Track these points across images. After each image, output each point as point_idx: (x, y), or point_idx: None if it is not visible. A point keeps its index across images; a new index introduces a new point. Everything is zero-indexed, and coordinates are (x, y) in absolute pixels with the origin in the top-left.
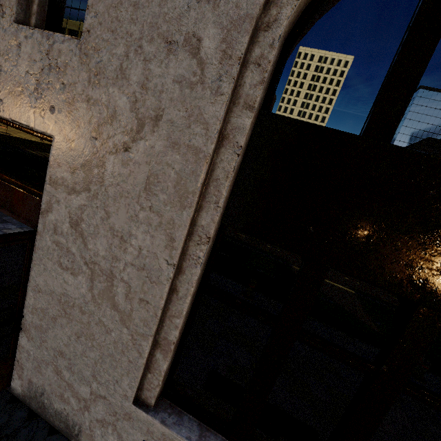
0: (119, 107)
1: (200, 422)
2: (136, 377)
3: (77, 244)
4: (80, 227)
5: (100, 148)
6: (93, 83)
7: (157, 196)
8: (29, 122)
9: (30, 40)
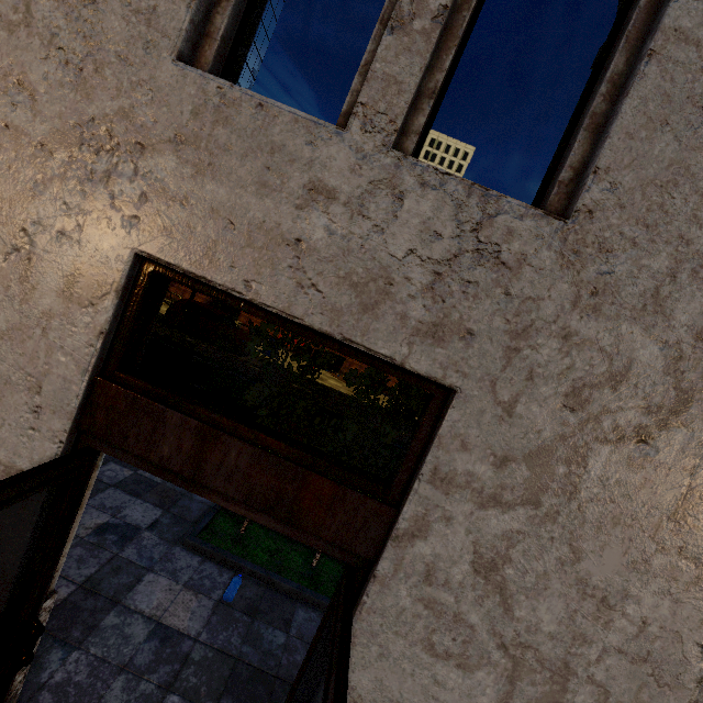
0: (639, 361)
1: None
2: None
3: (485, 607)
4: (501, 573)
5: (579, 428)
6: (584, 308)
7: (699, 529)
8: (398, 351)
9: (434, 192)
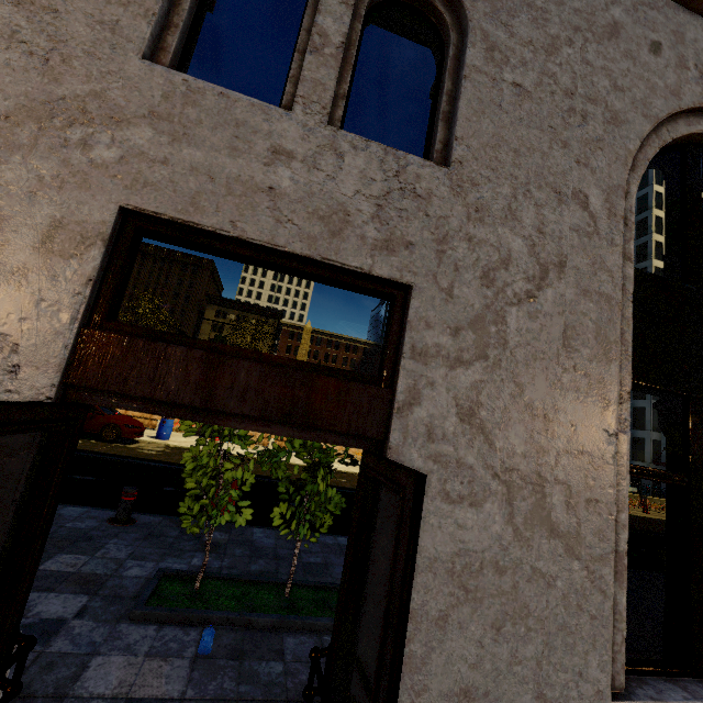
0: (514, 250)
1: (660, 677)
2: (606, 642)
3: (476, 447)
4: (478, 416)
5: (495, 299)
6: (474, 220)
7: (579, 351)
8: (364, 262)
9: (363, 152)
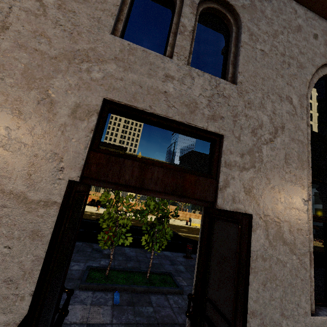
0: (264, 121)
1: (326, 307)
2: (308, 291)
3: (252, 205)
4: (252, 192)
5: (257, 141)
6: (247, 107)
7: (291, 165)
8: (204, 125)
9: (202, 77)
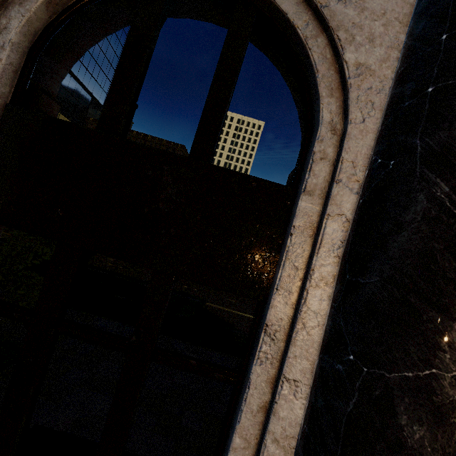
0: None
1: None
2: None
3: None
4: None
5: None
6: None
7: None
8: None
9: None
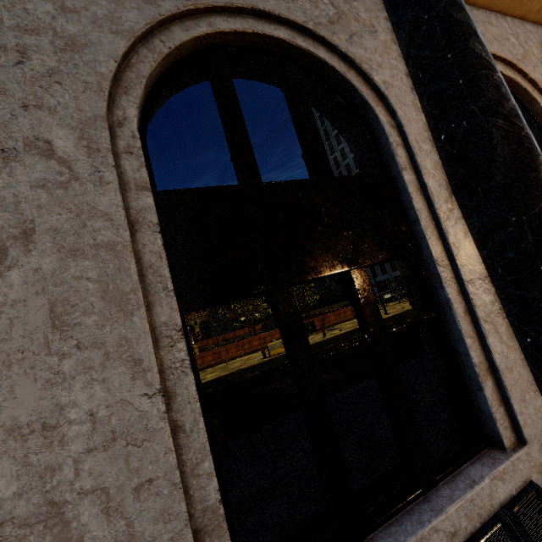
0: None
1: None
2: None
3: None
4: None
5: None
6: None
7: (81, 324)
8: None
9: None
